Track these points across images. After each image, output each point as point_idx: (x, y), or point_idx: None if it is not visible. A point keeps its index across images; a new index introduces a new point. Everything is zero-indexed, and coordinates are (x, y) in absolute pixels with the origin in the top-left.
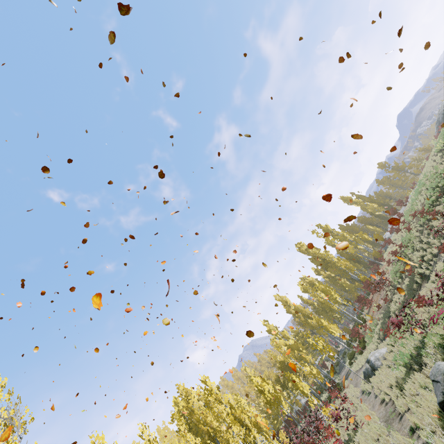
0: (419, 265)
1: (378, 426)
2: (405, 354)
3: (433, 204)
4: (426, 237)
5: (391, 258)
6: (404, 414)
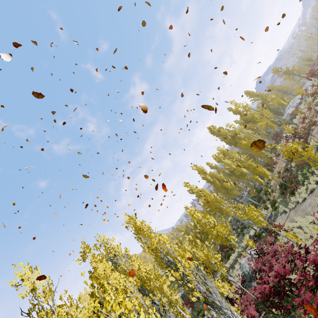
0: None
1: None
2: None
3: None
4: None
5: None
6: None
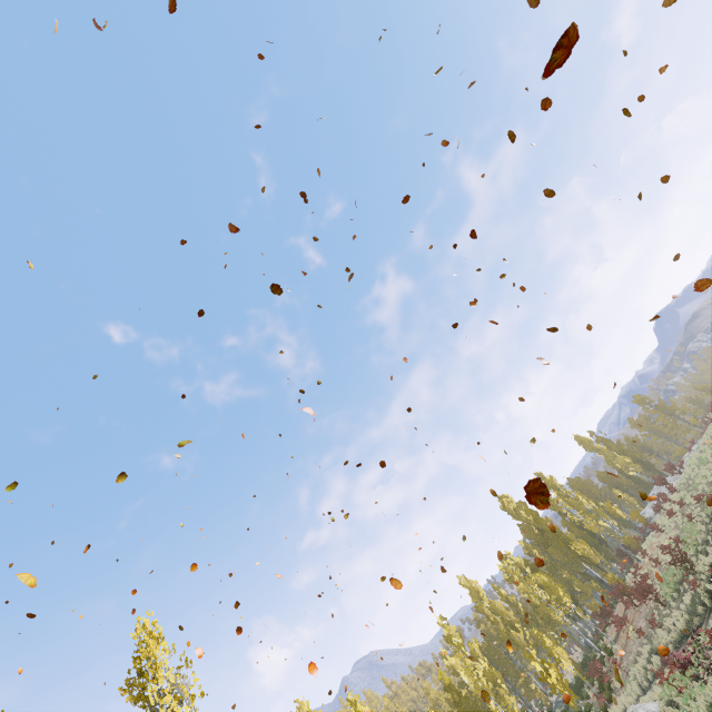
0: (707, 577)
1: None
2: None
3: None
4: None
5: (658, 555)
6: None
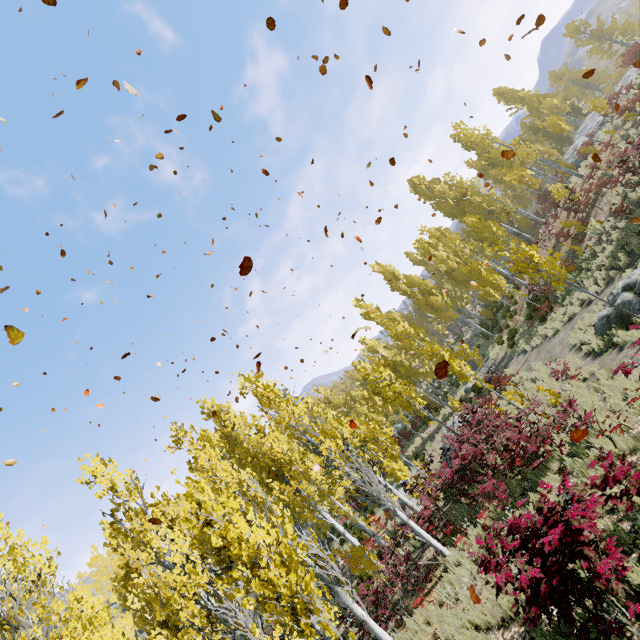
0: None
1: None
2: None
3: None
4: None
5: (632, 135)
6: None
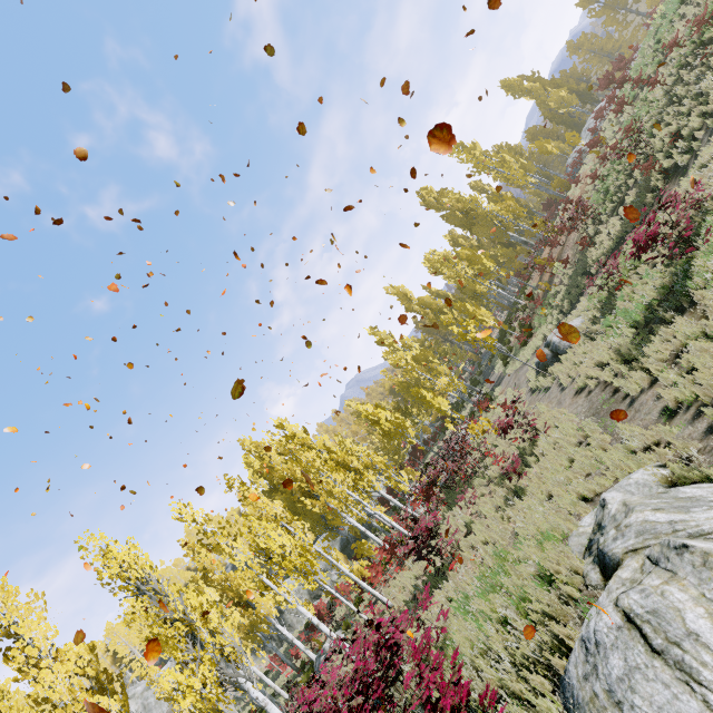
0: (666, 153)
1: (577, 425)
2: (635, 307)
3: None
4: (692, 88)
5: None
6: (640, 395)
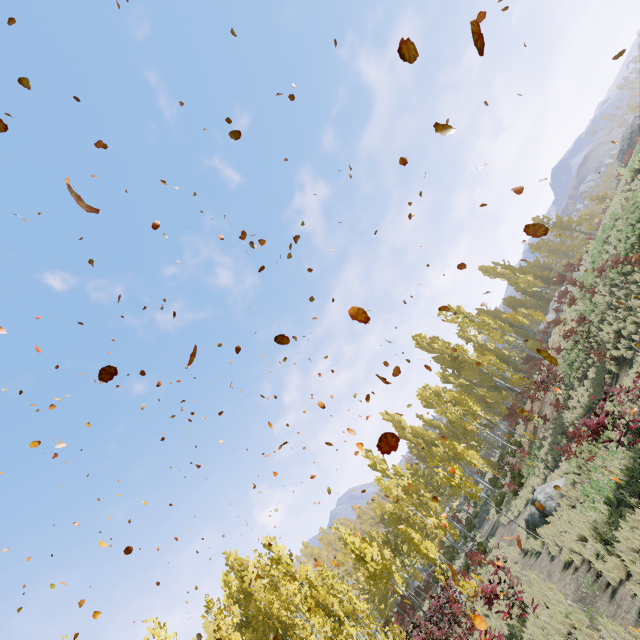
0: (613, 345)
1: (565, 609)
2: (606, 483)
3: (632, 250)
4: (623, 301)
5: (561, 346)
6: (619, 586)
